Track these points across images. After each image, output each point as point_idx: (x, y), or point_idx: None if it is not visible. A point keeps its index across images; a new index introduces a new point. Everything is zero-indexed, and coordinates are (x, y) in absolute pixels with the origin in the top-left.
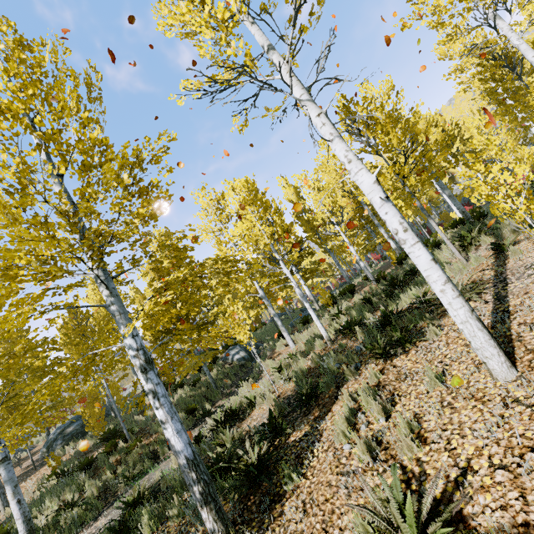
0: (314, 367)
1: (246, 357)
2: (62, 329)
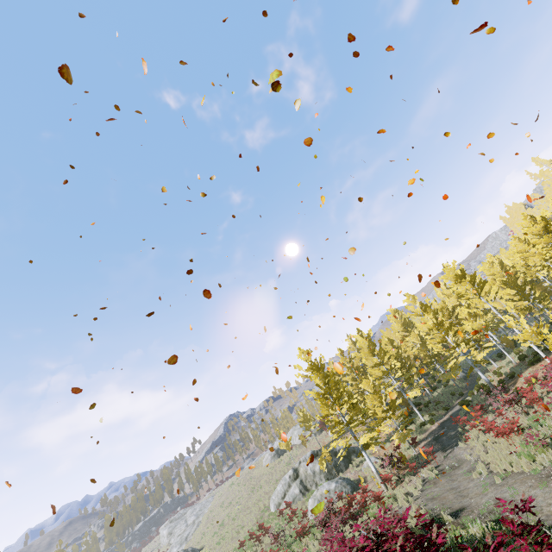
0: (511, 371)
1: (465, 375)
2: (400, 362)
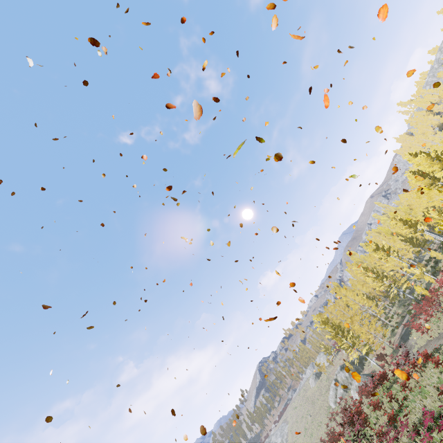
0: (426, 286)
1: (408, 290)
2: (366, 298)
